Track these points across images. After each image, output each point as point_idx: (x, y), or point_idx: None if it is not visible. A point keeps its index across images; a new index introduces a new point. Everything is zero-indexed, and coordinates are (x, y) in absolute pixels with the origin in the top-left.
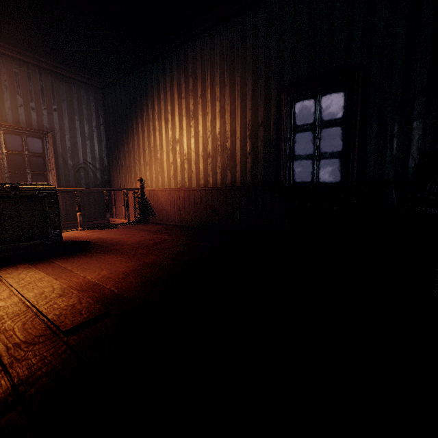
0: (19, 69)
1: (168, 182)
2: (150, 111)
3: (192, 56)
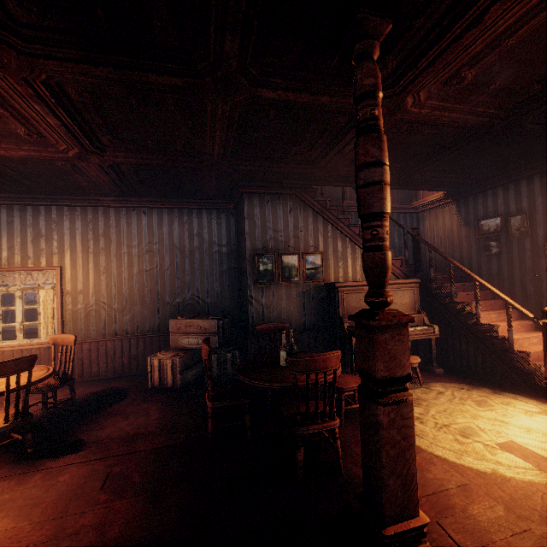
0: None
1: None
2: None
3: None
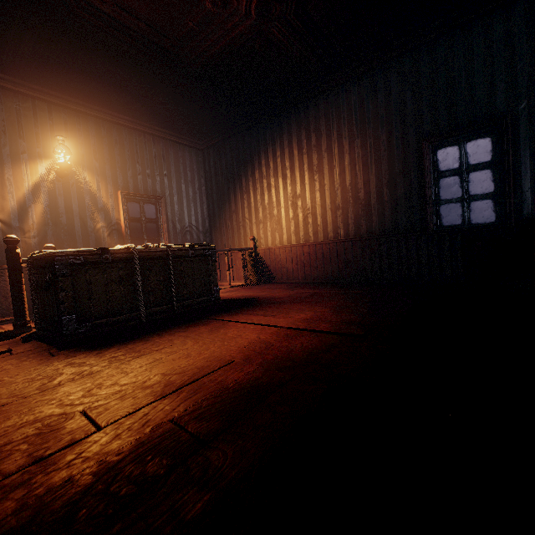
0: (138, 139)
1: (287, 238)
2: (264, 169)
3: (314, 113)
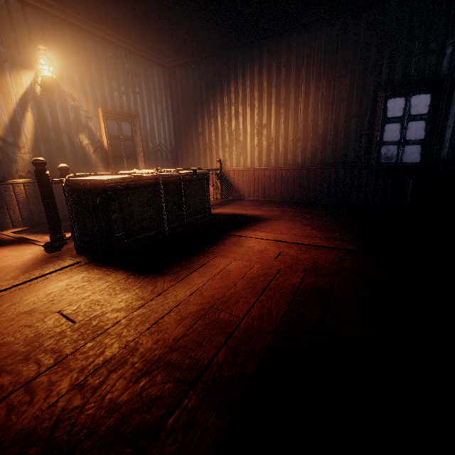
0: (111, 52)
1: (251, 162)
2: (233, 96)
3: (286, 48)
